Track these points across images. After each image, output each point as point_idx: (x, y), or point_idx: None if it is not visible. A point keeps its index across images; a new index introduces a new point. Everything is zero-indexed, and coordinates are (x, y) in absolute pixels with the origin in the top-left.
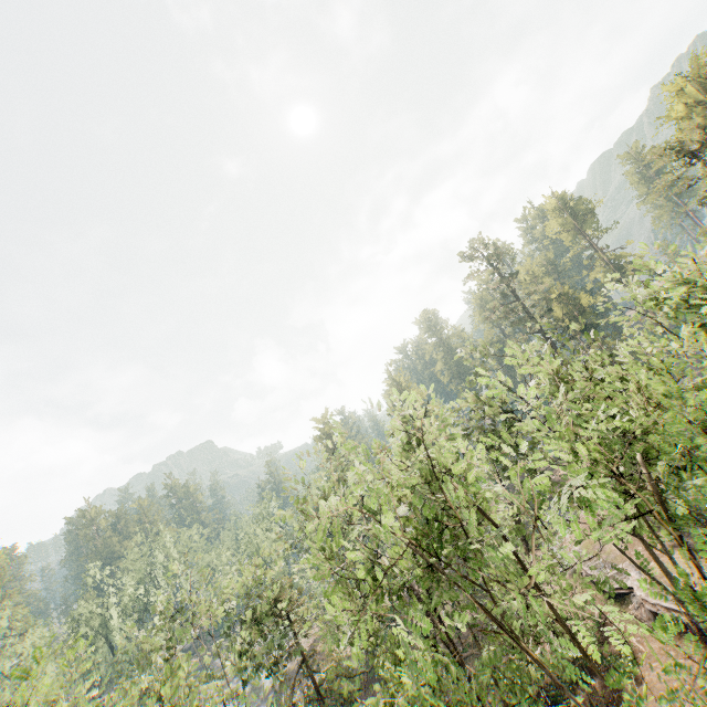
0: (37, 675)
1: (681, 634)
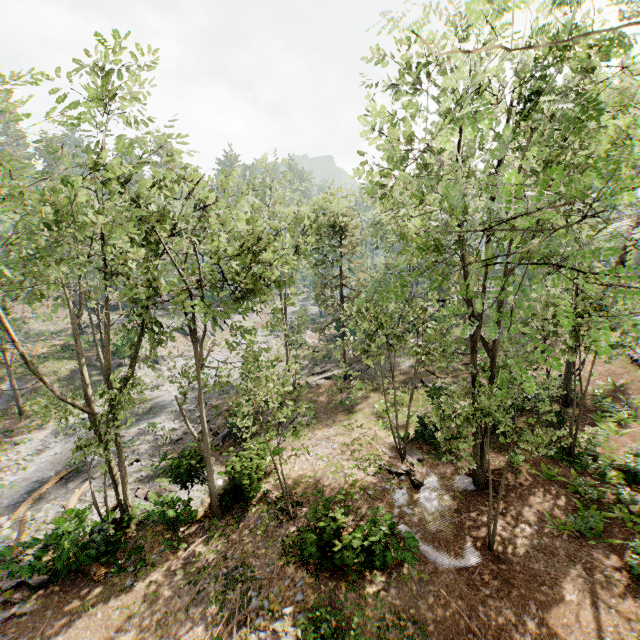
0: None
1: None
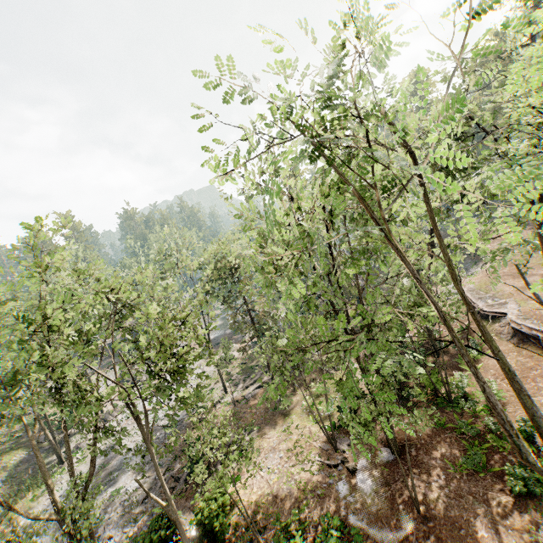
0: (44, 235)
1: (530, 345)
